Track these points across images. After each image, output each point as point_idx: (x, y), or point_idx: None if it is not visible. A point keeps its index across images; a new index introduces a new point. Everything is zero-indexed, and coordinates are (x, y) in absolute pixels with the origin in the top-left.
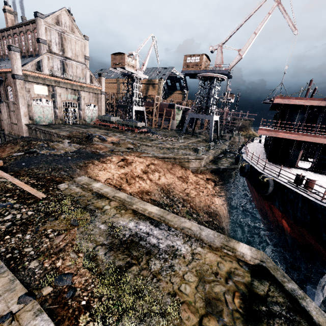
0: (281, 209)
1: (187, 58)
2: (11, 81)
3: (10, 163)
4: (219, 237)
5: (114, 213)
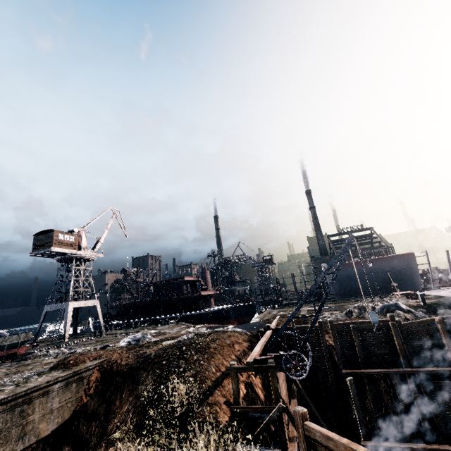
0: (235, 316)
1: (59, 234)
2: None
3: (257, 331)
4: (268, 310)
5: (272, 314)
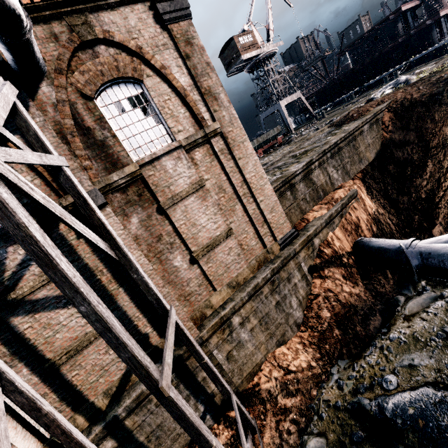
0: None
1: (238, 39)
2: (143, 42)
3: None
4: None
5: None
